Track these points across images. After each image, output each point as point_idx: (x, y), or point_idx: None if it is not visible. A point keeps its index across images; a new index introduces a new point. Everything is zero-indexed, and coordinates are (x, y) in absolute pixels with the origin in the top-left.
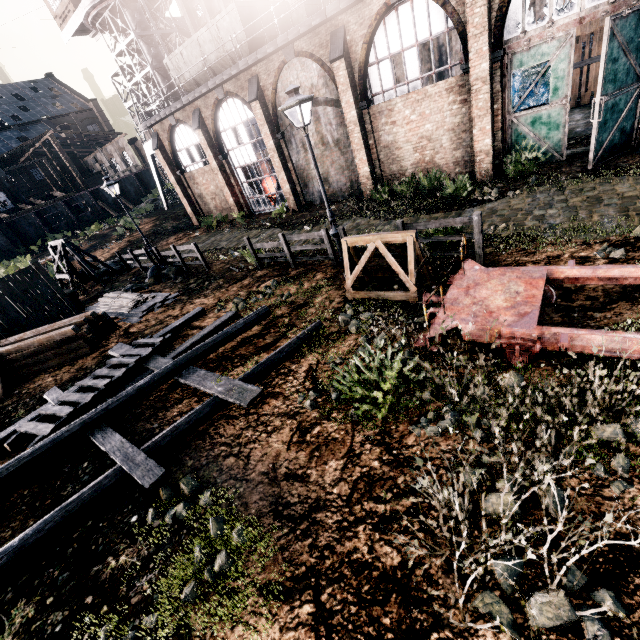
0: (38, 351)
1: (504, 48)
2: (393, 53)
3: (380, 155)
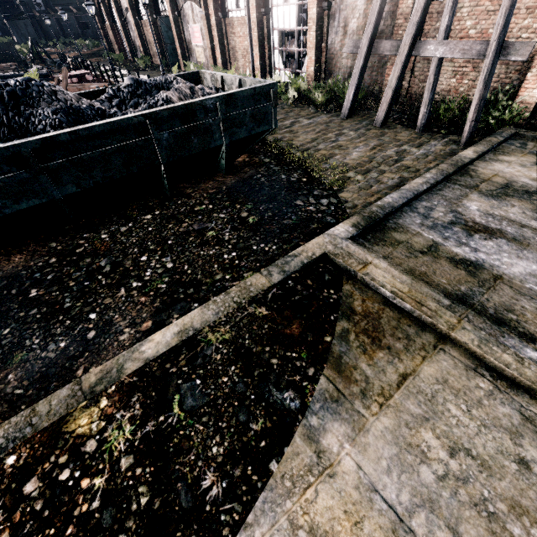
0: (1, 70)
1: (158, 14)
2: (142, 0)
3: (148, 44)
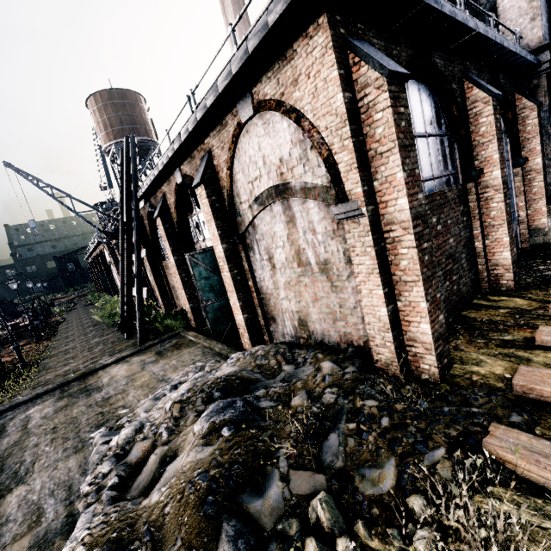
0: None
1: None
2: None
3: None
